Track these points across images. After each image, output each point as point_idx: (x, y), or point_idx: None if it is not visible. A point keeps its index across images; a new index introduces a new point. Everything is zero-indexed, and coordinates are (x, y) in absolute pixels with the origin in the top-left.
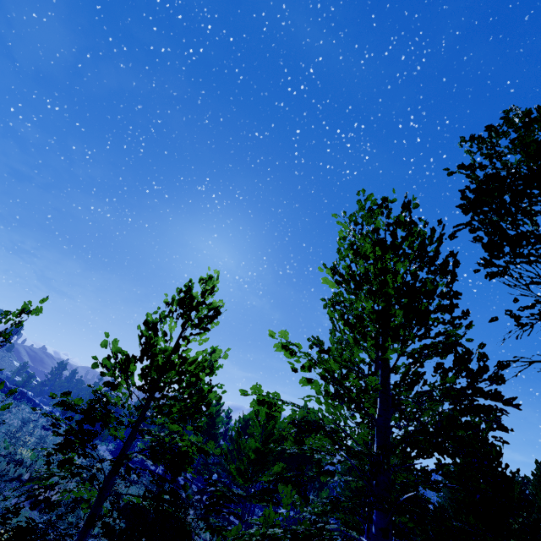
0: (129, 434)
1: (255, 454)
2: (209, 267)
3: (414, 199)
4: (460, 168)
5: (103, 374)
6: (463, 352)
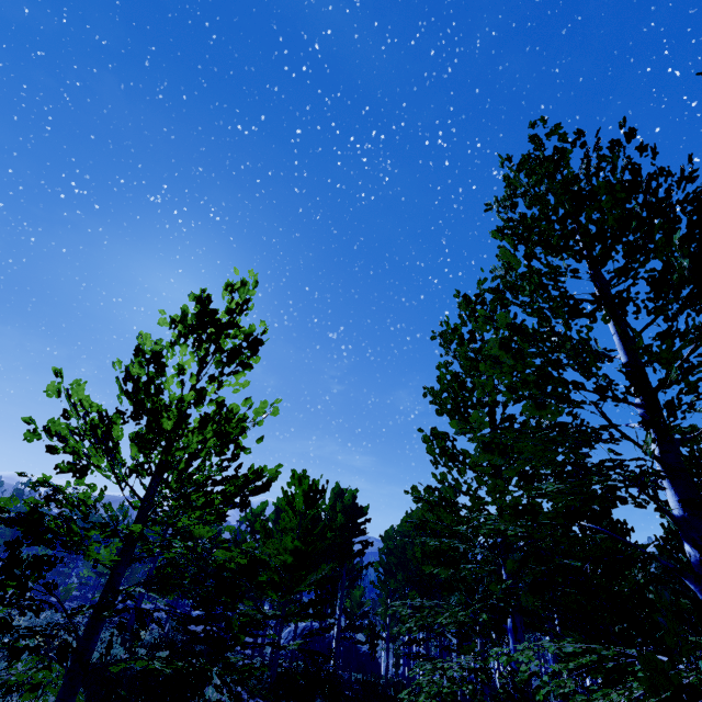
0: (120, 554)
1: (294, 556)
2: (236, 269)
3: (600, 150)
4: None
5: (53, 450)
6: None
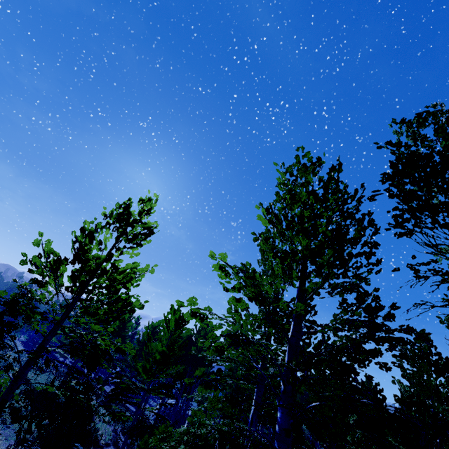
0: (51, 330)
1: (161, 355)
2: (149, 190)
3: None
4: (388, 144)
5: (31, 271)
6: (363, 292)
